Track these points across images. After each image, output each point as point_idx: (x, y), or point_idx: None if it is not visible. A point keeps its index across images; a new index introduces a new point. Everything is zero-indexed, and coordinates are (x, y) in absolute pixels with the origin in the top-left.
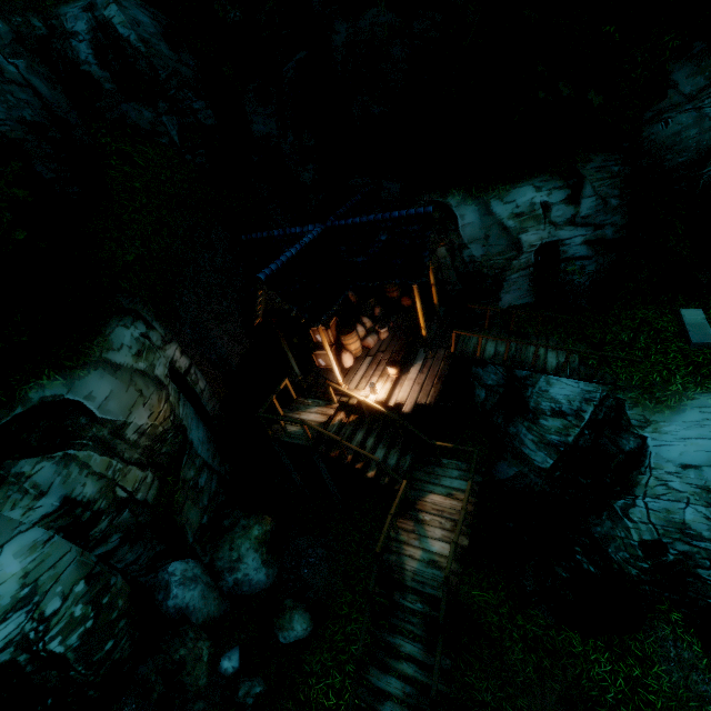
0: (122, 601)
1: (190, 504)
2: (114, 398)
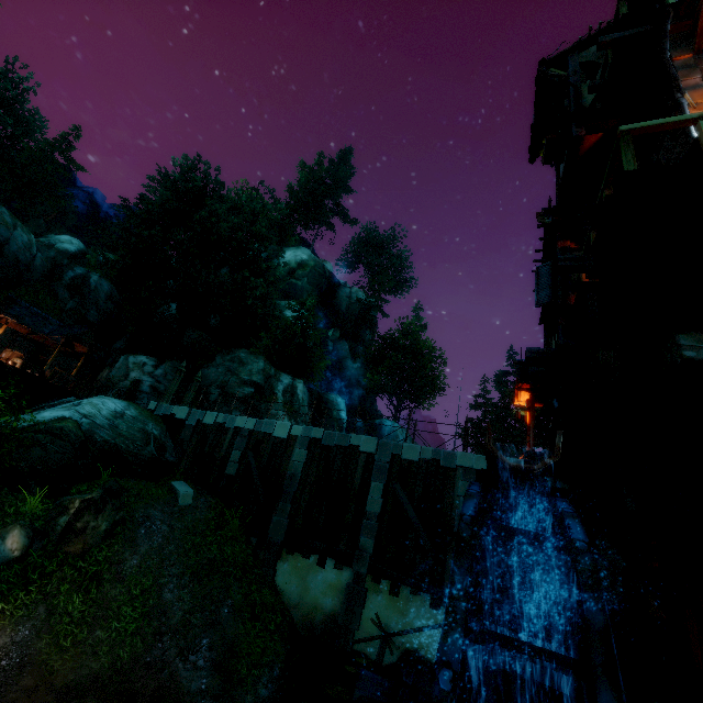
0: None
1: None
2: None
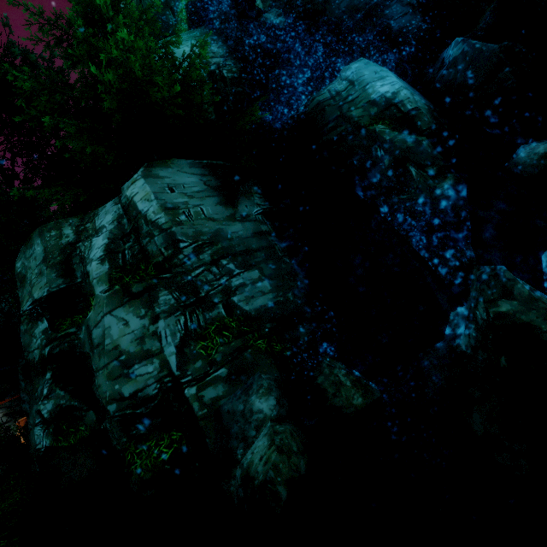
0: None
1: None
2: None
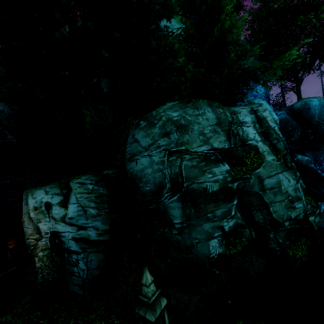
0: None
1: None
2: None
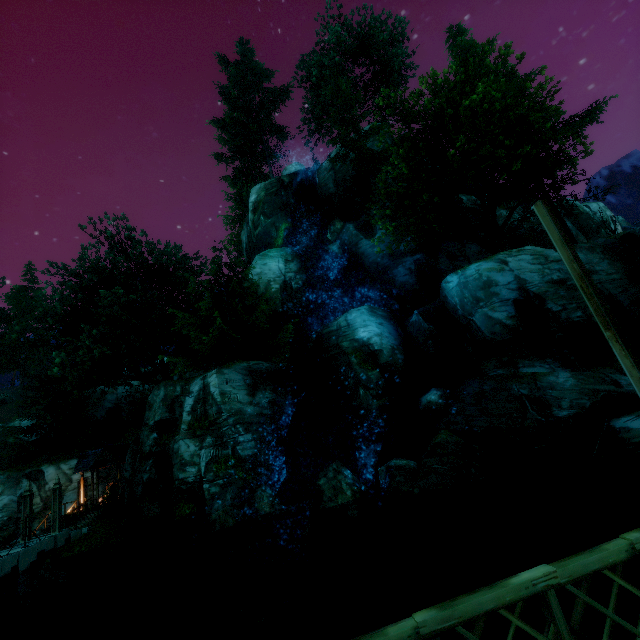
0: (7, 533)
1: (38, 522)
2: (51, 475)
